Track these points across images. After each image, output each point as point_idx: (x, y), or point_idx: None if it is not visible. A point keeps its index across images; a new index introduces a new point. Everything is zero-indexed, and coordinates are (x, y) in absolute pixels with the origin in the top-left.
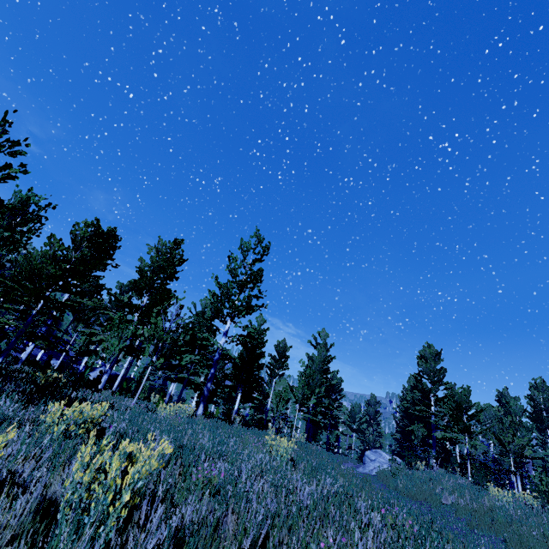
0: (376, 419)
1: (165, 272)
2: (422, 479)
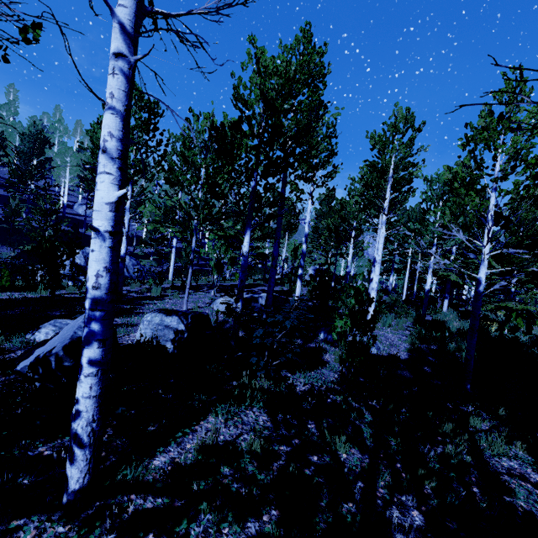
0: None
1: None
2: None
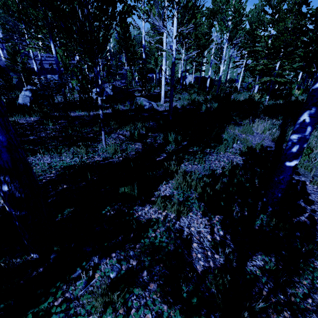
0: None
1: None
2: None
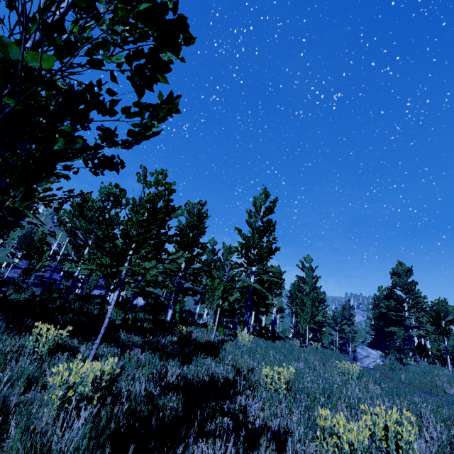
0: (351, 320)
1: (200, 229)
2: (419, 373)
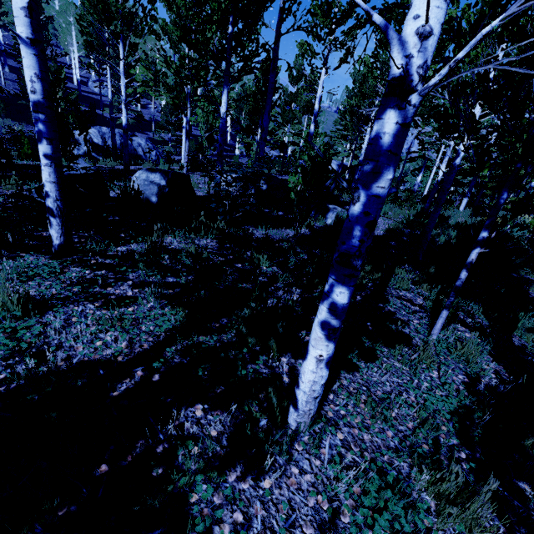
0: None
1: None
2: None
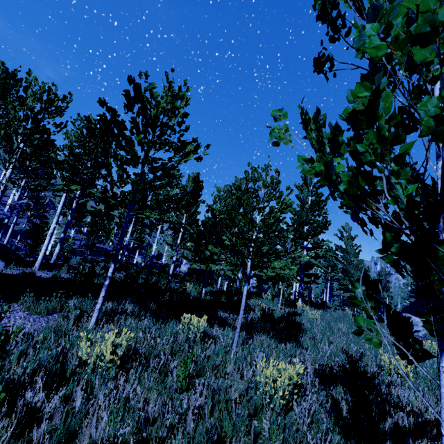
0: (387, 286)
1: None
2: None
